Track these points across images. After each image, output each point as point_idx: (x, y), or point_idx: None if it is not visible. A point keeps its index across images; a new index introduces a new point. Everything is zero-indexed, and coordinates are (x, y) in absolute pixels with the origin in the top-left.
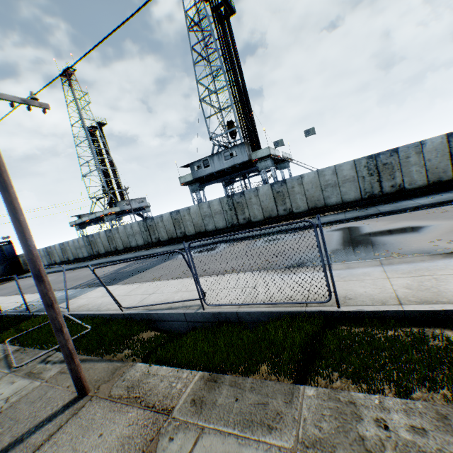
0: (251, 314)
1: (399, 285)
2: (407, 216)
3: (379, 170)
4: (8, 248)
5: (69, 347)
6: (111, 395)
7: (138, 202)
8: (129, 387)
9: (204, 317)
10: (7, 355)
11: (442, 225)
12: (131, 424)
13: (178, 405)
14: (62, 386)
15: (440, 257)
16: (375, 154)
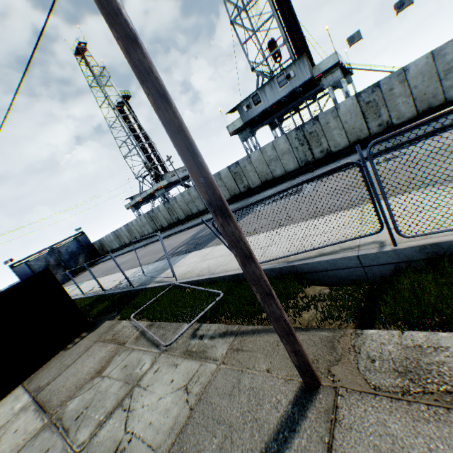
0: None
1: None
2: None
3: None
4: (83, 238)
5: (285, 319)
6: (377, 387)
7: (181, 172)
8: (402, 372)
9: (400, 255)
10: (141, 332)
11: None
12: None
13: None
14: (257, 371)
15: None
16: None
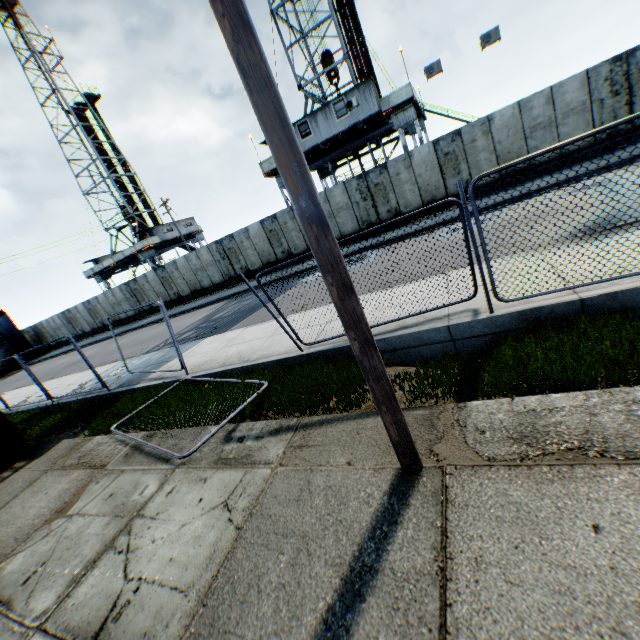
0: (618, 296)
1: None
2: None
3: (631, 82)
4: (3, 323)
5: (387, 379)
6: (491, 458)
7: (184, 226)
8: (518, 439)
9: (497, 324)
10: (135, 447)
11: None
12: None
13: None
14: (334, 466)
15: None
16: (627, 53)
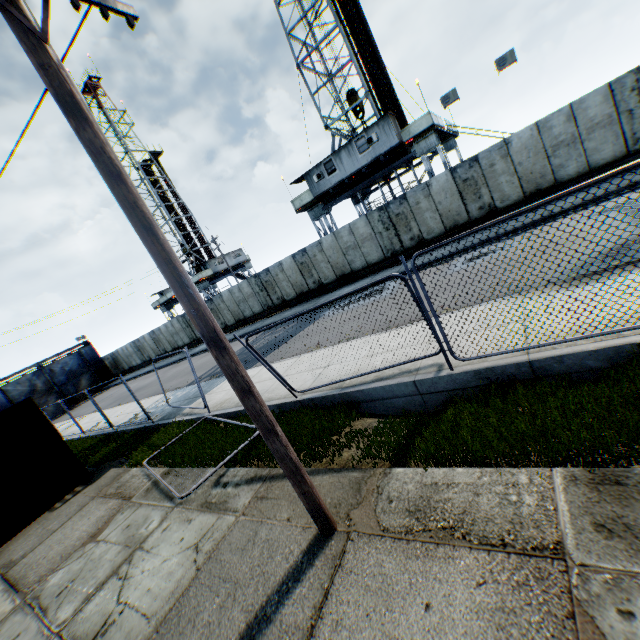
0: (564, 359)
1: None
2: None
3: None
4: (88, 351)
5: (291, 458)
6: (386, 528)
7: (233, 257)
8: (412, 512)
9: (457, 381)
10: (155, 482)
11: None
12: (482, 582)
13: (566, 538)
14: (277, 520)
15: None
16: None
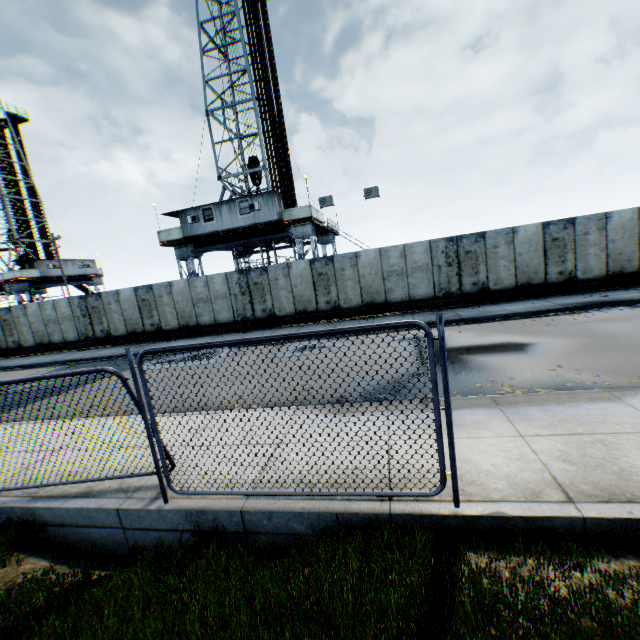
0: (274, 516)
1: (548, 453)
2: (499, 327)
3: (461, 259)
4: None
5: None
6: None
7: (80, 266)
8: None
9: (166, 519)
10: None
11: (553, 344)
12: None
13: None
14: None
15: (585, 398)
16: (458, 237)
